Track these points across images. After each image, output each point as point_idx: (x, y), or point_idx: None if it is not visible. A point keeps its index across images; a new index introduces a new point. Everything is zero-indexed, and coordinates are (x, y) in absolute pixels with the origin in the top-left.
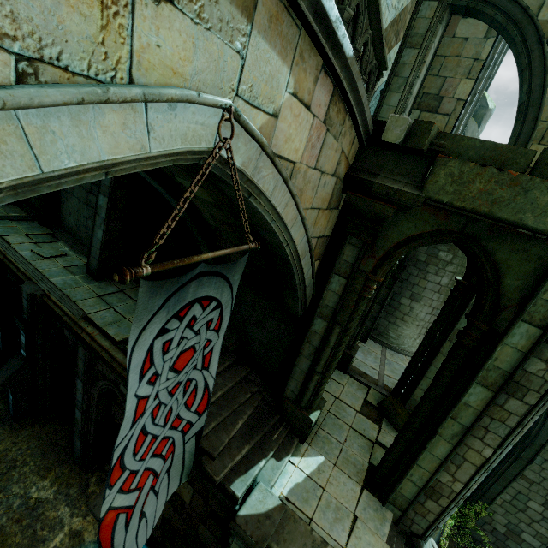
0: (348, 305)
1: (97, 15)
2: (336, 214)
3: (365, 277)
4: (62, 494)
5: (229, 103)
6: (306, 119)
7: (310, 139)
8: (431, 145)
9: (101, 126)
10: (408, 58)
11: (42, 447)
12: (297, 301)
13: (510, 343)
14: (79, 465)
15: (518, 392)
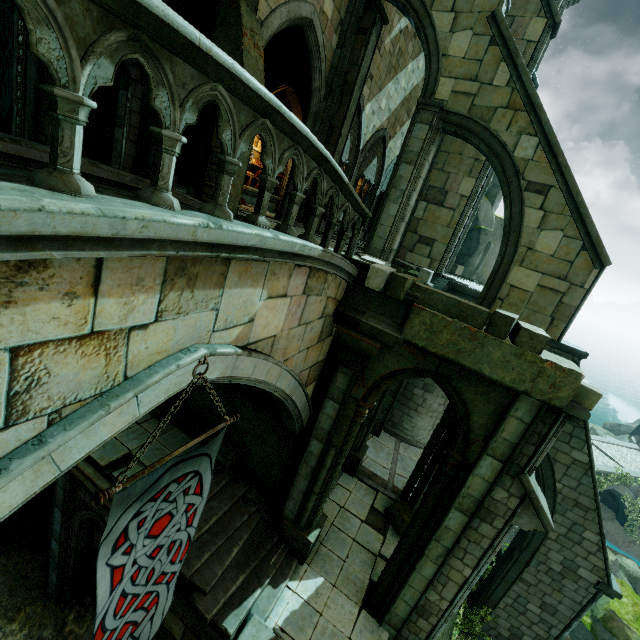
0: (342, 428)
1: (102, 362)
2: (329, 340)
3: (356, 404)
4: (34, 638)
5: (204, 354)
6: (283, 303)
7: (290, 311)
8: (407, 295)
9: (103, 424)
10: (404, 172)
11: (9, 583)
12: (294, 422)
13: (479, 474)
14: (54, 601)
15: (488, 517)
